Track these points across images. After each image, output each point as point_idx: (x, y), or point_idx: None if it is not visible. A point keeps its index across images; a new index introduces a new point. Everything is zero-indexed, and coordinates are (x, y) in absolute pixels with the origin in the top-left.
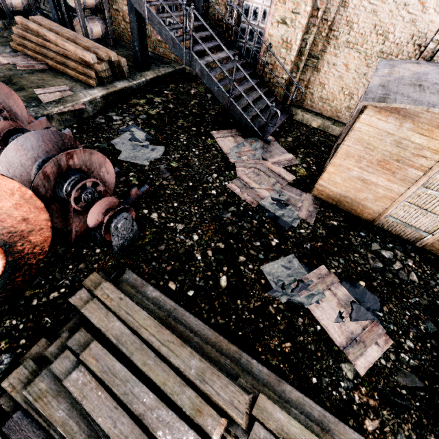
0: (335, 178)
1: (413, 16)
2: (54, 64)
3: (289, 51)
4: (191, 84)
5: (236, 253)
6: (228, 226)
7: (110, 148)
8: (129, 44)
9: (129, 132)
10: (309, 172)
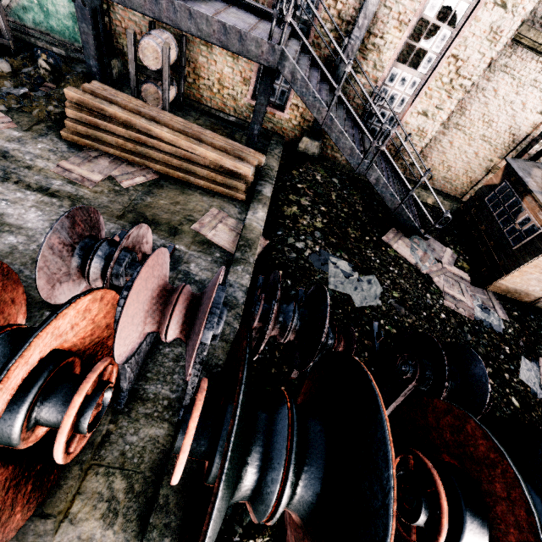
0: (516, 279)
1: (515, 112)
2: (167, 170)
3: (423, 138)
4: (307, 164)
5: (501, 372)
6: (478, 349)
7: (337, 294)
8: (199, 103)
9: (333, 265)
10: (469, 265)
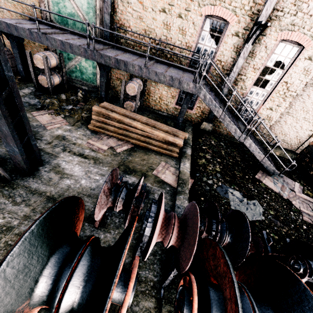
0: None
1: None
2: (138, 142)
3: (270, 121)
4: (205, 135)
5: None
6: None
7: None
8: (148, 107)
9: (231, 193)
10: (311, 192)
